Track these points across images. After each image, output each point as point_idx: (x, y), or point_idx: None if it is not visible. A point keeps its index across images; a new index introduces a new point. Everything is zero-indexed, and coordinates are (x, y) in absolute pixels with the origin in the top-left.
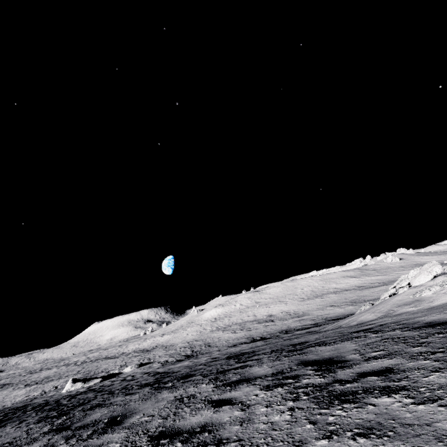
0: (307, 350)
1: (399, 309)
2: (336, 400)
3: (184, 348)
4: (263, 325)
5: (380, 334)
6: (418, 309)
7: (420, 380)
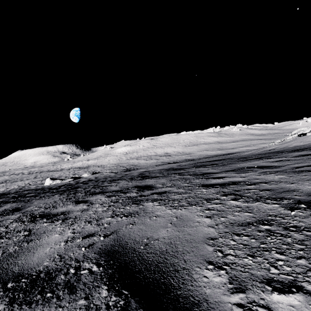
0: None
1: None
2: None
3: (116, 166)
4: (165, 157)
5: None
6: None
7: None
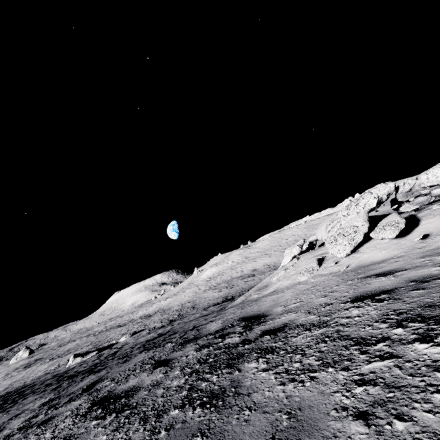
0: (135, 357)
1: (252, 295)
2: None
3: (176, 311)
4: (245, 280)
5: (170, 344)
6: (257, 297)
7: None
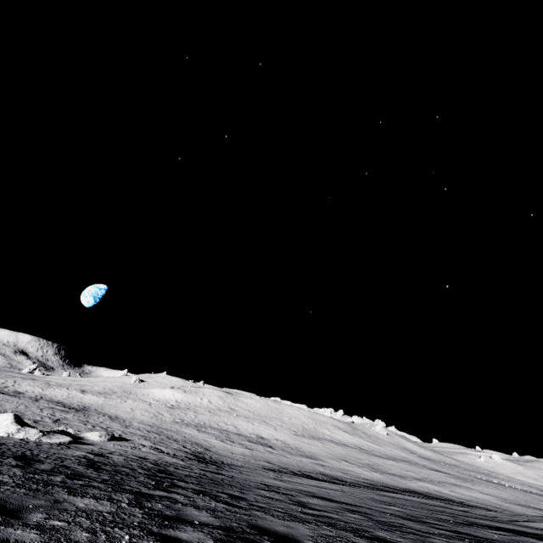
0: None
1: None
2: None
3: (157, 434)
4: (263, 448)
5: None
6: None
7: None
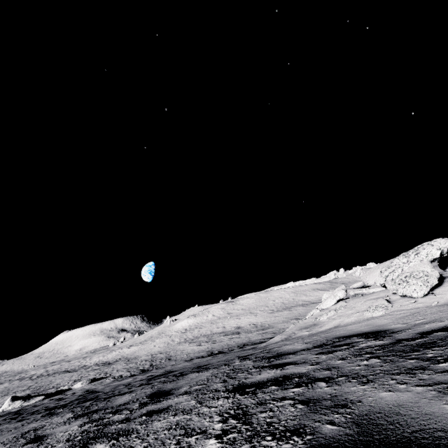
0: (183, 377)
1: (298, 333)
2: (83, 444)
3: (145, 361)
4: (229, 337)
5: (240, 362)
6: (309, 333)
7: (151, 425)
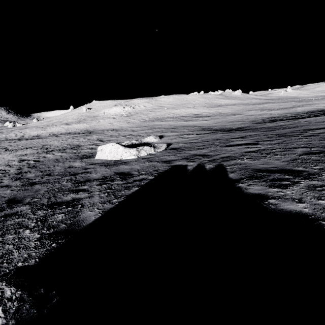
0: None
1: None
2: None
3: (157, 129)
4: (208, 118)
5: None
6: None
7: None
